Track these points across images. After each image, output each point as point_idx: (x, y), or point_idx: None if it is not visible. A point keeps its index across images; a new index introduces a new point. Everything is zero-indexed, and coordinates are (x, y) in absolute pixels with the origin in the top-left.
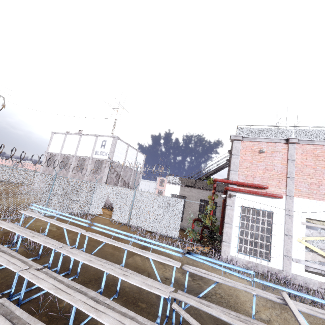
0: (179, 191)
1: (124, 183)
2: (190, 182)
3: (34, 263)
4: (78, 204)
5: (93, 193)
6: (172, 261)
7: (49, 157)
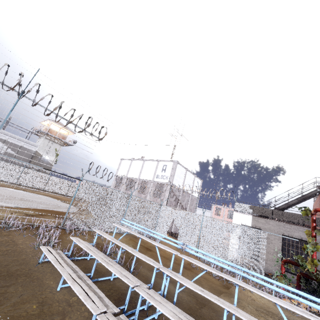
0: (250, 221)
1: (181, 207)
2: (265, 211)
3: (139, 280)
4: (146, 225)
5: (158, 215)
6: (318, 318)
7: (117, 180)
